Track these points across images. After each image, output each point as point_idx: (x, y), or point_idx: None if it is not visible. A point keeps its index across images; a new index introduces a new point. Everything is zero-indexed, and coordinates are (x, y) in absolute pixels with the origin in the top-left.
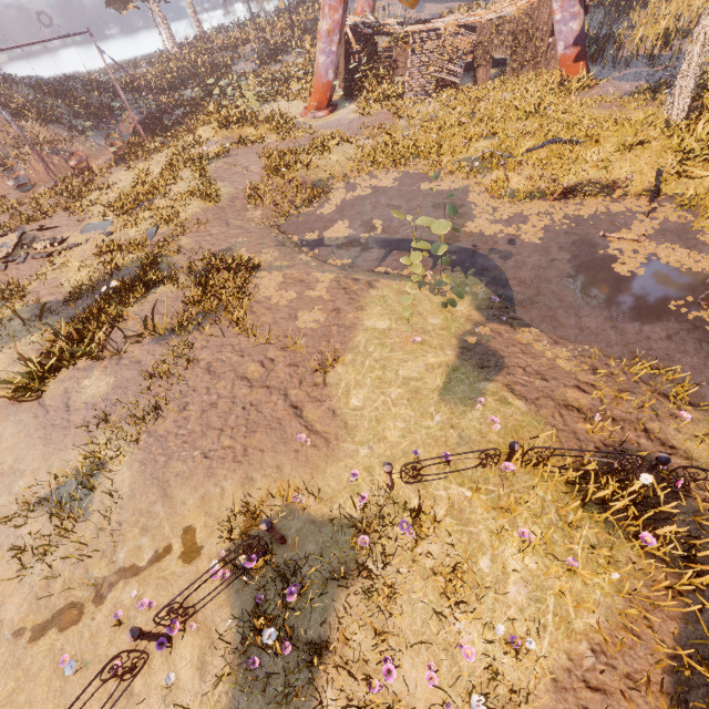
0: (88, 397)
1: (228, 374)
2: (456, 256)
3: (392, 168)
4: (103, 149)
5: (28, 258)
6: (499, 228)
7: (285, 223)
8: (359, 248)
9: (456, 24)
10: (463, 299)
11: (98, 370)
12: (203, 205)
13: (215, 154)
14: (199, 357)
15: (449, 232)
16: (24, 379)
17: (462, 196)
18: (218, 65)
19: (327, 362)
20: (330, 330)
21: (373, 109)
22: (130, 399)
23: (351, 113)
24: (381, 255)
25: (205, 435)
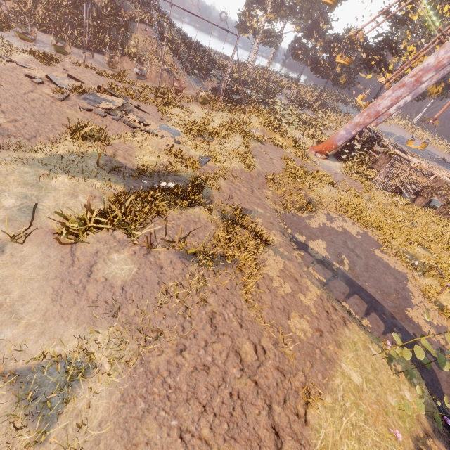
0: (110, 272)
1: (226, 339)
2: (402, 335)
3: (357, 223)
4: (191, 86)
5: (121, 120)
6: (431, 330)
7: (284, 213)
8: (331, 273)
9: (426, 169)
10: (413, 391)
11: (128, 250)
12: (242, 166)
13: (257, 138)
14: (208, 299)
15: (395, 306)
16: (77, 225)
17: (403, 280)
18: (271, 90)
19: (311, 393)
20: (314, 352)
21: (353, 176)
22: (144, 308)
23: (337, 168)
24: (347, 291)
25: (188, 403)
